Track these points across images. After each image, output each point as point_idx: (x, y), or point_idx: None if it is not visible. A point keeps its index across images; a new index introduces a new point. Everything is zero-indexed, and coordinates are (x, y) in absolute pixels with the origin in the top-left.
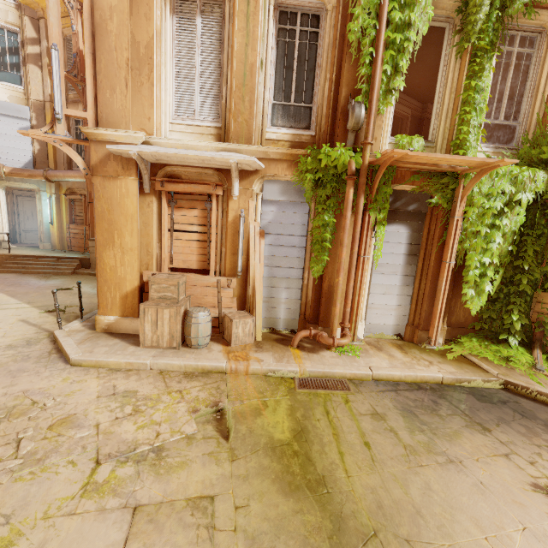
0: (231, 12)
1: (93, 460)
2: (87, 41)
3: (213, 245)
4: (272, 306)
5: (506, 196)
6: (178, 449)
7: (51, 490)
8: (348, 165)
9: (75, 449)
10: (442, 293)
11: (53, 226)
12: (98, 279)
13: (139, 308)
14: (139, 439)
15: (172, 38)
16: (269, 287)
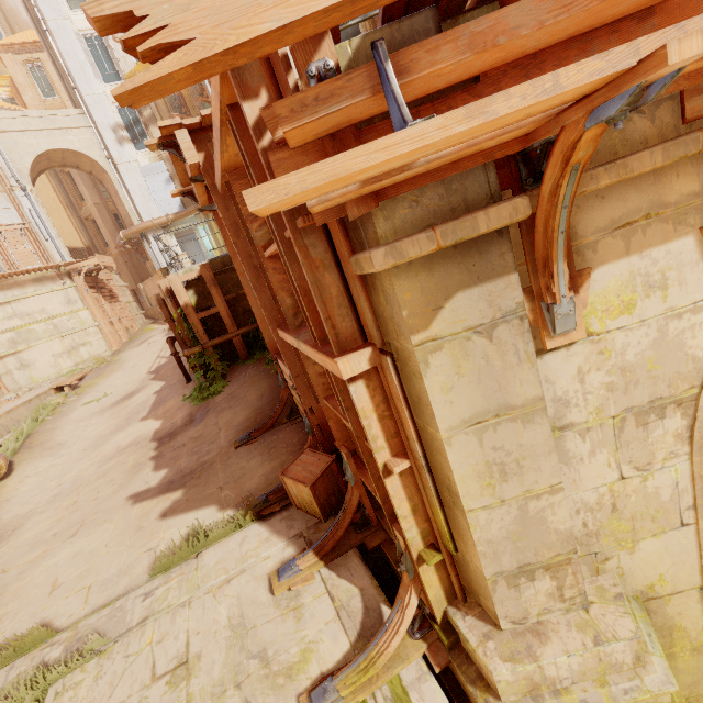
0: None
1: None
2: None
3: None
4: None
5: None
6: None
7: None
8: None
9: None
10: None
11: (215, 251)
12: None
13: None
14: None
15: None
16: None
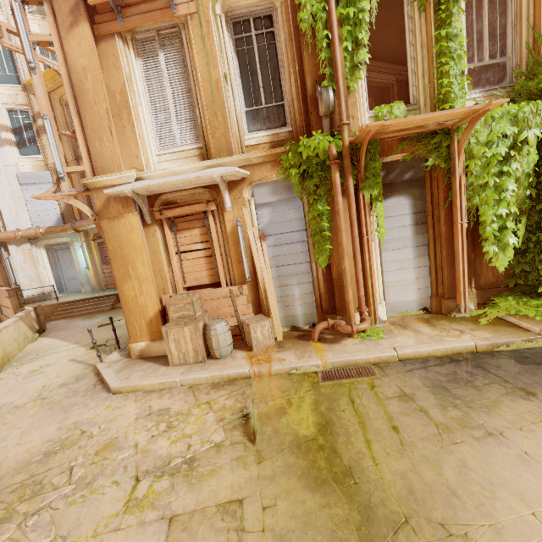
0: (188, 39)
1: (134, 478)
2: (71, 104)
3: (218, 258)
4: (288, 305)
5: (509, 139)
6: (208, 458)
7: (99, 509)
8: (329, 151)
9: (118, 470)
10: (460, 256)
11: (89, 270)
12: (124, 311)
13: (162, 331)
14: (172, 453)
15: (142, 78)
16: (280, 286)
